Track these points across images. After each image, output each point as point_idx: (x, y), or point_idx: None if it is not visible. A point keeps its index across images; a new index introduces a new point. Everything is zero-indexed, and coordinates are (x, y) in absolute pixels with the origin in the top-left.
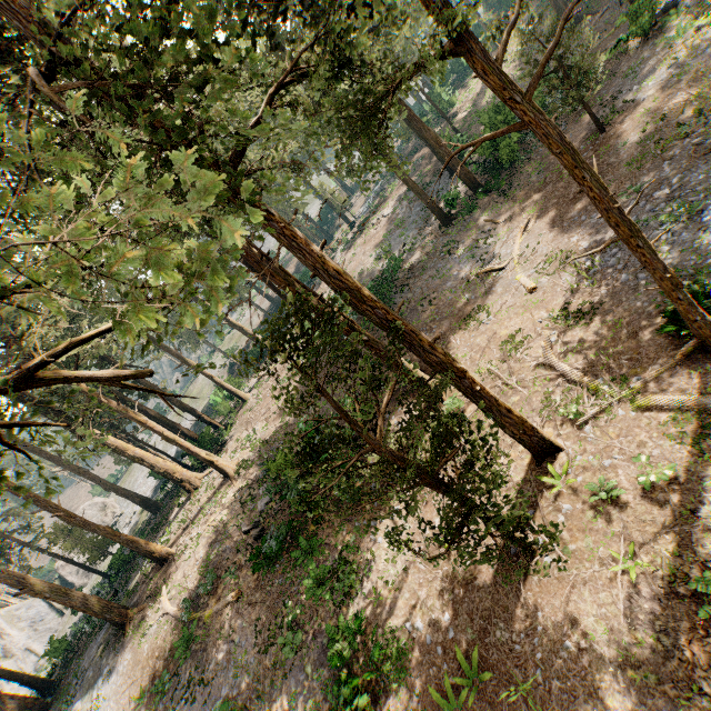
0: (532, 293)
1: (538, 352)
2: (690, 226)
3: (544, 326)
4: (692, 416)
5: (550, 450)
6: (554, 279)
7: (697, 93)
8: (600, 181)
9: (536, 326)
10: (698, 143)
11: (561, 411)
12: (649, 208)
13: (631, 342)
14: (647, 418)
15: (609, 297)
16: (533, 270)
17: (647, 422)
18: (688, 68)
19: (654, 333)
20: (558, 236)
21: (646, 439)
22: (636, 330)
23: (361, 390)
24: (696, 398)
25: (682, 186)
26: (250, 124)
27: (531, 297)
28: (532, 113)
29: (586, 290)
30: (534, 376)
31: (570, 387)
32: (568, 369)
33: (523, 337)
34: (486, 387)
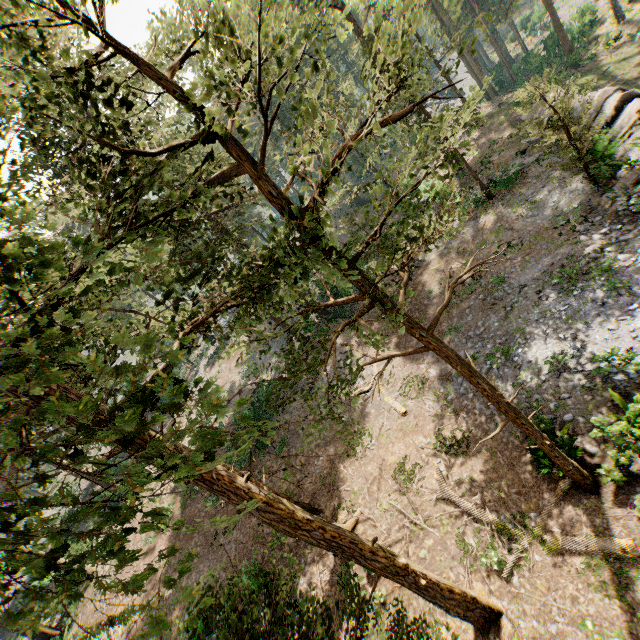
0: (405, 417)
1: (432, 483)
2: (508, 363)
3: (428, 453)
4: (601, 560)
5: (492, 617)
6: (419, 403)
7: (465, 263)
8: (489, 383)
9: (420, 452)
10: (483, 299)
11: (484, 561)
12: (471, 345)
13: (512, 474)
14: (564, 564)
15: (473, 424)
16: (397, 393)
17: (566, 570)
18: (451, 245)
19: (527, 464)
20: (407, 361)
21: (575, 592)
22: (510, 461)
23: (255, 545)
24: (595, 540)
25: (487, 329)
26: (160, 368)
27: (405, 420)
28: (435, 343)
29: (451, 416)
30: (440, 513)
31: (478, 526)
32: (470, 506)
33: (413, 465)
34: (425, 571)
